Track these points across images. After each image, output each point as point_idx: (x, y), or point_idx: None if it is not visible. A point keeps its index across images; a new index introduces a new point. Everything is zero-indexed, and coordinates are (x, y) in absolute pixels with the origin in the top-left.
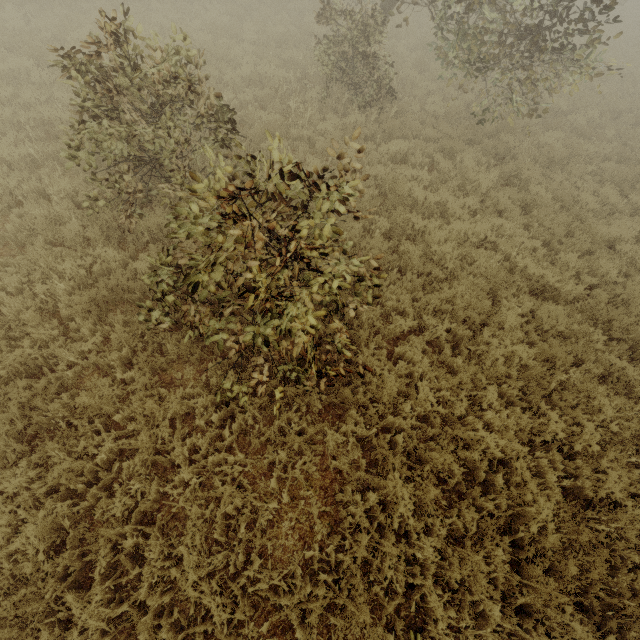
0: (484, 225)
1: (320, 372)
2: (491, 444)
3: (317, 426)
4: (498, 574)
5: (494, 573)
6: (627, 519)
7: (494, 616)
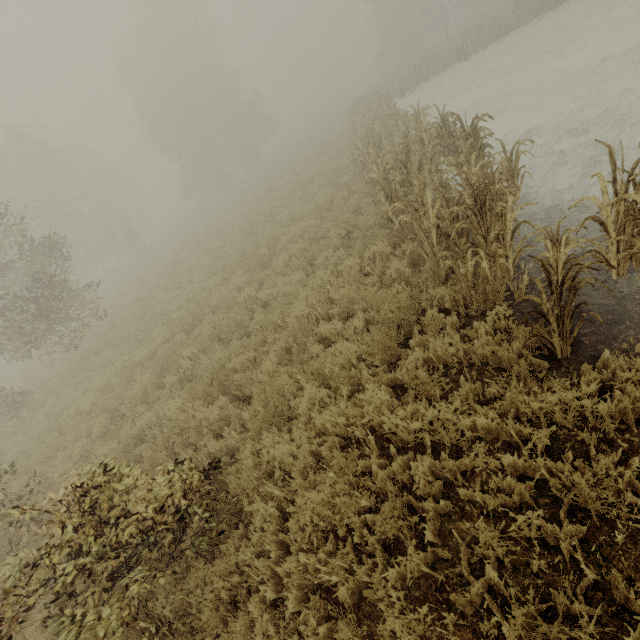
0: (106, 371)
1: (11, 523)
2: (147, 421)
3: (39, 542)
4: (178, 447)
5: (177, 449)
6: (210, 364)
7: (182, 459)
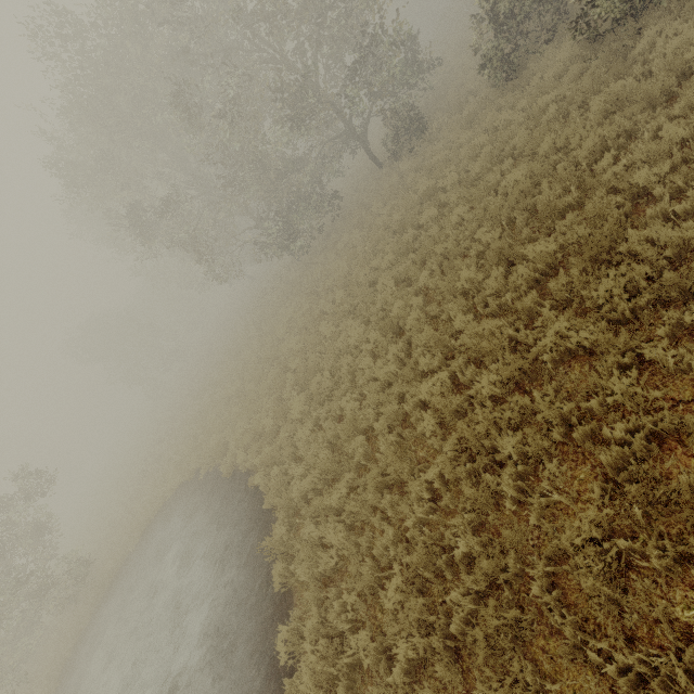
0: None
1: None
2: None
3: None
4: None
5: None
6: None
7: None
